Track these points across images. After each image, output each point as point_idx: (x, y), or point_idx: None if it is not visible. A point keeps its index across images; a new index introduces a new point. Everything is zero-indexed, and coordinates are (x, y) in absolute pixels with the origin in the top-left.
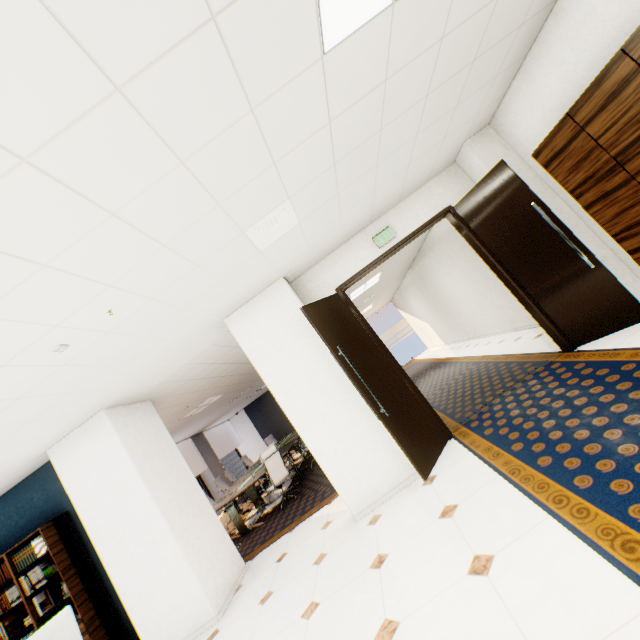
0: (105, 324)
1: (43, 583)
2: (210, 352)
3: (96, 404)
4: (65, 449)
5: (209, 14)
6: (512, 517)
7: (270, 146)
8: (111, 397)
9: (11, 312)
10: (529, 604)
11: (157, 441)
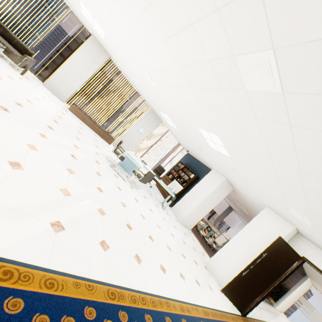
0: (243, 175)
1: (185, 179)
2: (256, 204)
3: (226, 176)
4: (214, 172)
5: (302, 184)
6: (210, 299)
7: (308, 206)
8: (229, 179)
9: (234, 162)
10: (191, 284)
11: (220, 195)
